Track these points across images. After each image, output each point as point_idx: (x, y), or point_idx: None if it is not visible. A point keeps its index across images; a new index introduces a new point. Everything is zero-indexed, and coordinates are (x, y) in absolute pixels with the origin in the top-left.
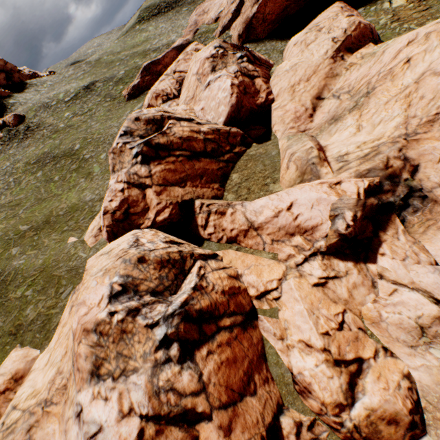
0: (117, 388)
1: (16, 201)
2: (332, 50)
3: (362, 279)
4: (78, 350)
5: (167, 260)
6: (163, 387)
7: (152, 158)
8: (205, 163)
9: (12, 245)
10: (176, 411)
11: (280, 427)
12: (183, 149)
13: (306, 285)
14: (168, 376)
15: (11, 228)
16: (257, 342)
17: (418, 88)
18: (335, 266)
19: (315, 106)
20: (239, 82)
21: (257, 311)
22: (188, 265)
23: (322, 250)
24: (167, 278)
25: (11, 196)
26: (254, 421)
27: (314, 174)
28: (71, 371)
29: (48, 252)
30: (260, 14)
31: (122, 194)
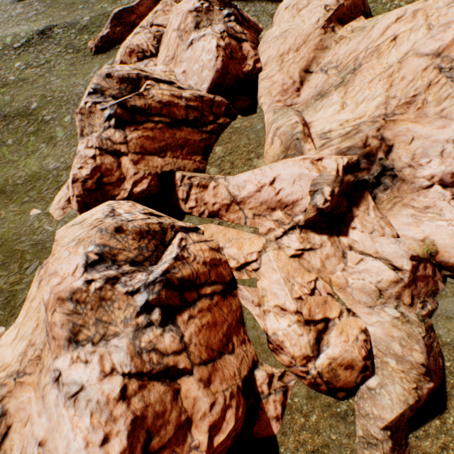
0: (98, 352)
1: None
2: (324, 19)
3: (334, 251)
4: (52, 319)
5: (147, 231)
6: (145, 348)
7: (128, 122)
8: (187, 133)
9: None
10: (158, 368)
11: (254, 379)
12: (163, 115)
13: (284, 257)
14: (150, 338)
15: None
16: (236, 308)
17: (400, 68)
18: (312, 239)
19: (303, 79)
20: (225, 44)
21: (237, 282)
22: (168, 237)
23: (300, 224)
24: (147, 248)
25: None
26: (232, 374)
27: (298, 150)
28: (45, 341)
29: (6, 225)
30: None
31: (93, 162)
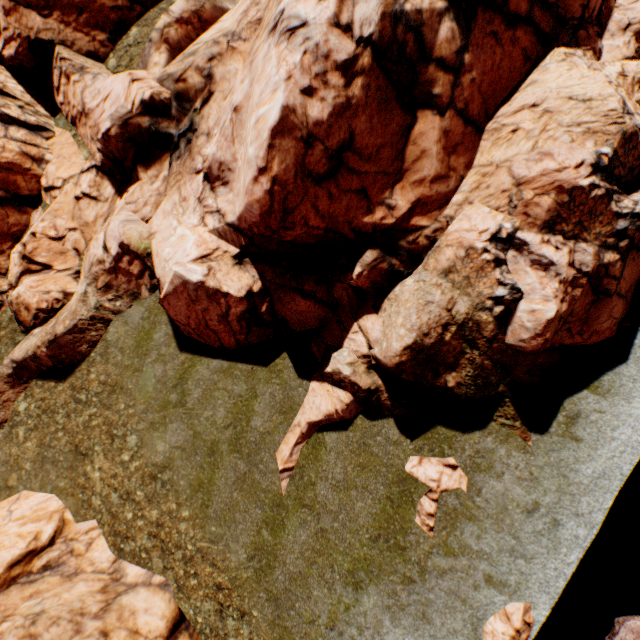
0: None
1: None
2: None
3: (107, 210)
4: None
5: None
6: None
7: None
8: None
9: None
10: None
11: None
12: None
13: (73, 195)
14: None
15: None
16: (16, 224)
17: None
18: (104, 188)
19: None
20: None
21: (42, 203)
22: None
23: (97, 164)
24: None
25: None
26: None
27: (144, 60)
28: None
29: None
30: None
31: None
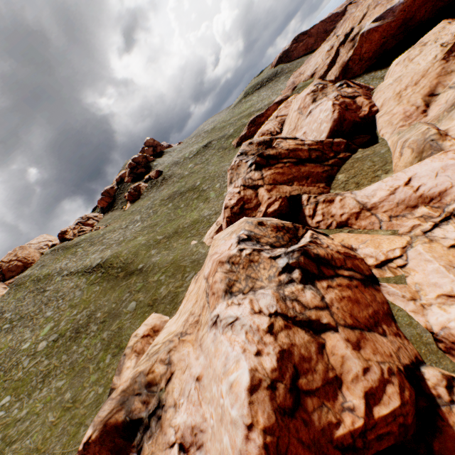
0: (248, 297)
1: (154, 223)
2: (442, 53)
3: None
4: (213, 280)
5: (281, 227)
6: (288, 296)
7: (264, 166)
8: (310, 168)
9: (151, 248)
10: (301, 318)
11: (421, 377)
12: (290, 157)
13: (440, 248)
14: (292, 290)
15: (151, 238)
16: (381, 302)
17: None
18: None
19: (427, 102)
20: (340, 102)
21: (378, 280)
22: (300, 233)
23: None
24: (282, 239)
25: (150, 221)
26: (386, 353)
27: (435, 149)
28: (204, 304)
29: (176, 251)
30: (356, 56)
31: (238, 195)
